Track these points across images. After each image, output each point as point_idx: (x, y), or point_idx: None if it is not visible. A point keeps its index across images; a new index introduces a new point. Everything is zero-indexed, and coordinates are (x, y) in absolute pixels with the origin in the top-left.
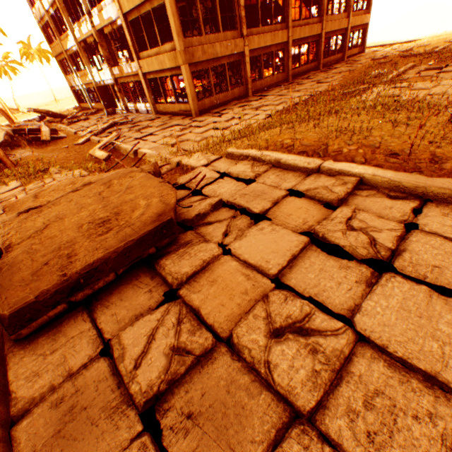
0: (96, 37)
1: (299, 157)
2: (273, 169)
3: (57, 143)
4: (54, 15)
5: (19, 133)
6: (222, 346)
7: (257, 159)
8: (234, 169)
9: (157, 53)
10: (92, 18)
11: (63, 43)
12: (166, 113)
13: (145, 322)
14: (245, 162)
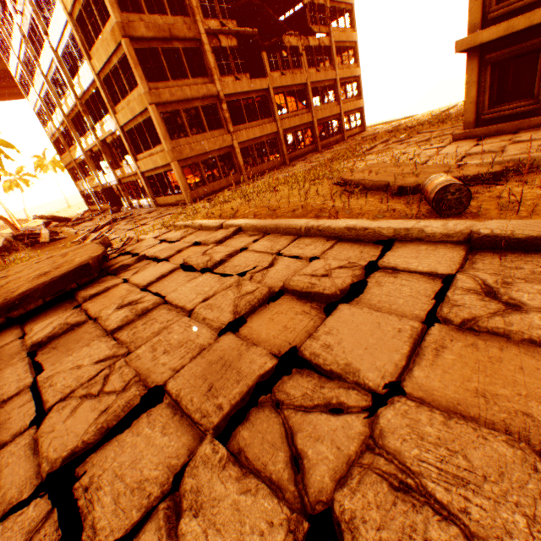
0: (100, 146)
1: (215, 220)
2: (198, 231)
3: (56, 244)
4: (64, 131)
5: (19, 239)
6: (91, 321)
7: (191, 226)
8: (171, 235)
9: (151, 154)
10: (96, 132)
11: (72, 154)
12: (165, 205)
13: (52, 319)
14: (182, 230)
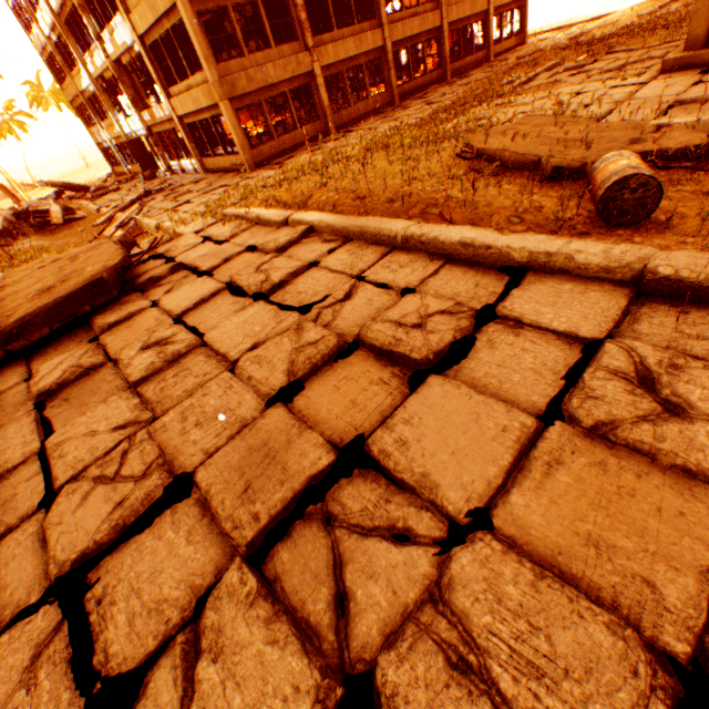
0: (113, 71)
1: (278, 211)
2: (255, 227)
3: (73, 227)
4: (58, 42)
5: (23, 218)
6: (111, 364)
7: (245, 218)
8: (218, 231)
9: (189, 87)
10: (105, 45)
11: (76, 82)
12: (217, 170)
13: (61, 357)
14: (233, 223)
